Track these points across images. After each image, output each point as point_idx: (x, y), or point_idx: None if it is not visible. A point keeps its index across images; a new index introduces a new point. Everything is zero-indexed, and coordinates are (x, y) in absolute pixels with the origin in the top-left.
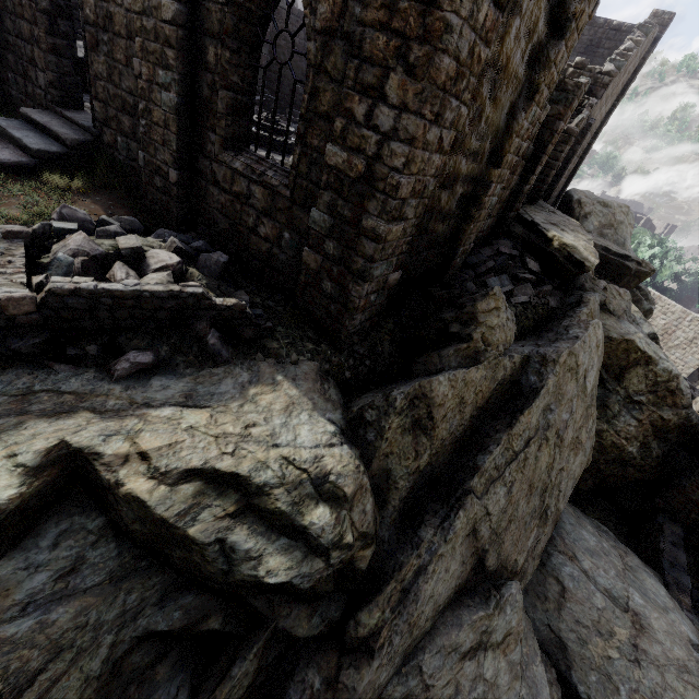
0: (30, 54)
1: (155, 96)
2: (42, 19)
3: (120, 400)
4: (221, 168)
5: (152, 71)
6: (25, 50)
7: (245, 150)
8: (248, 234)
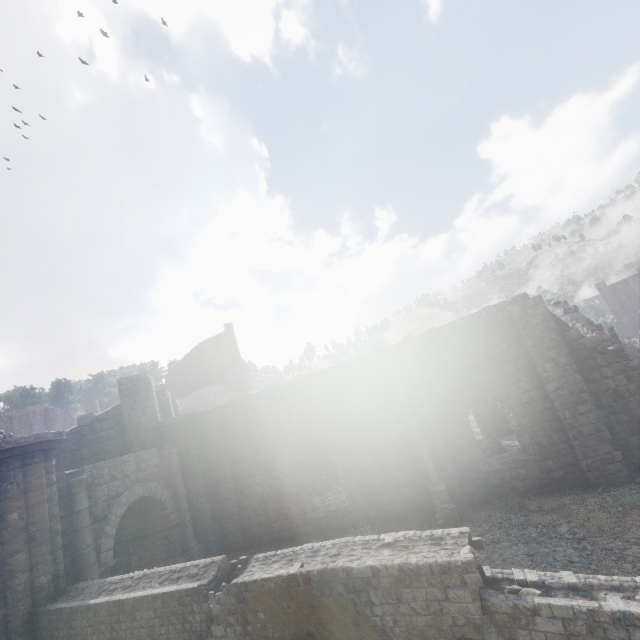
0: None
1: None
2: None
3: None
4: None
5: None
6: None
7: None
8: None
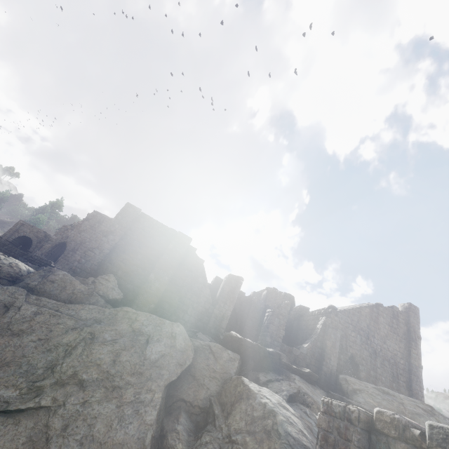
0: None
1: None
2: None
3: None
4: None
5: None
6: None
7: None
8: None
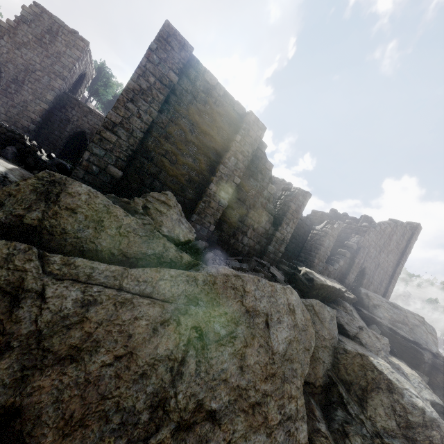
0: None
1: None
2: None
3: None
4: None
5: None
6: None
7: None
8: None
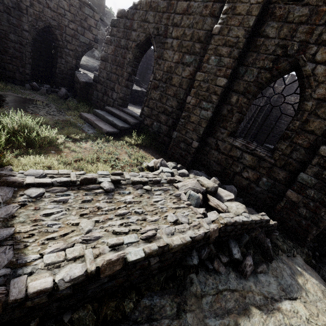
0: (112, 86)
1: (196, 111)
2: (126, 75)
3: (259, 295)
4: (223, 144)
5: (198, 102)
6: (110, 84)
7: (238, 137)
8: (234, 174)
